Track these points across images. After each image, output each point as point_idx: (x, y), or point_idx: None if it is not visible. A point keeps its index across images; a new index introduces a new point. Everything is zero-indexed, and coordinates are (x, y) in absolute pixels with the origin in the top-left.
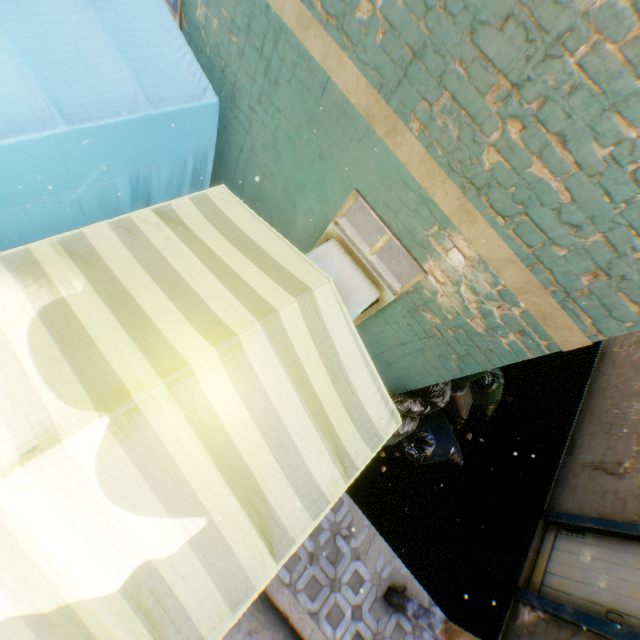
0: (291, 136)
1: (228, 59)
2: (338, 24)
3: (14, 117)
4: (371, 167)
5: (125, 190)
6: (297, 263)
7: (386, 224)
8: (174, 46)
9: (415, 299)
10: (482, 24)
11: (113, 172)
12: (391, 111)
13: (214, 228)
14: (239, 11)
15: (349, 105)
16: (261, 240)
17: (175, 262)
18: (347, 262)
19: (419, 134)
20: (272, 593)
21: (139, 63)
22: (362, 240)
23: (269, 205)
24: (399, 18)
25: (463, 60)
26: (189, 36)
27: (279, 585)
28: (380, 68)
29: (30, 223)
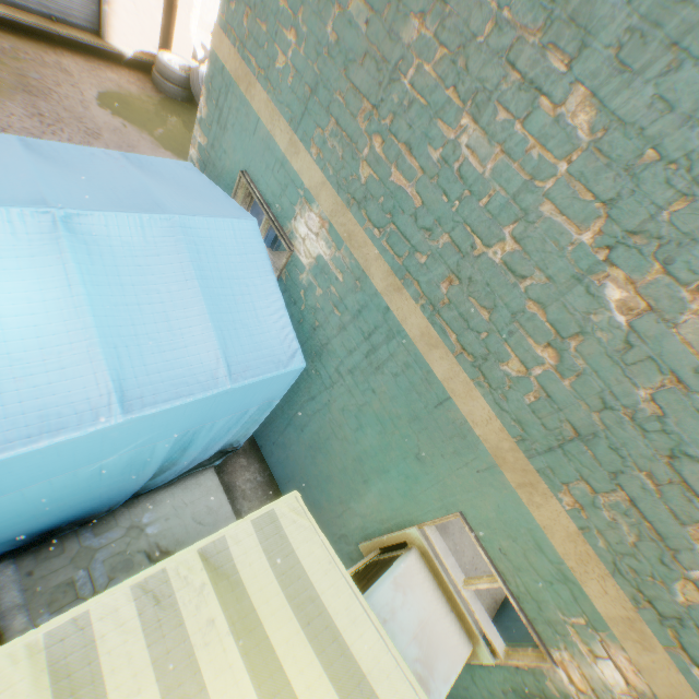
0: (383, 419)
1: (325, 322)
2: (475, 361)
3: (59, 406)
4: (489, 503)
5: (164, 447)
6: (393, 679)
7: (498, 569)
8: (271, 307)
9: (528, 680)
10: (687, 455)
11: (158, 437)
12: (532, 467)
13: (277, 581)
14: (352, 295)
15: (472, 432)
16: (341, 614)
17: (214, 682)
18: (431, 589)
19: (570, 509)
20: None
21: (230, 327)
22: (454, 561)
23: (332, 462)
24: (562, 394)
25: (652, 474)
26: (286, 285)
27: None
28: (524, 422)
29: (22, 500)
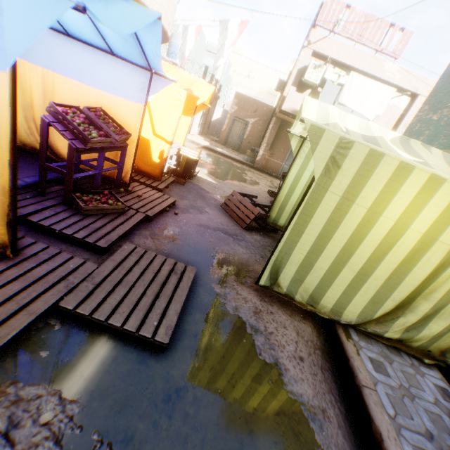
0: None
1: None
2: None
3: None
4: None
5: None
6: None
7: None
8: None
9: None
10: None
11: None
12: None
13: None
14: None
15: None
16: None
17: None
18: None
19: None
20: (367, 398)
21: None
22: None
23: None
24: None
25: None
26: None
27: (377, 403)
28: None
29: None
